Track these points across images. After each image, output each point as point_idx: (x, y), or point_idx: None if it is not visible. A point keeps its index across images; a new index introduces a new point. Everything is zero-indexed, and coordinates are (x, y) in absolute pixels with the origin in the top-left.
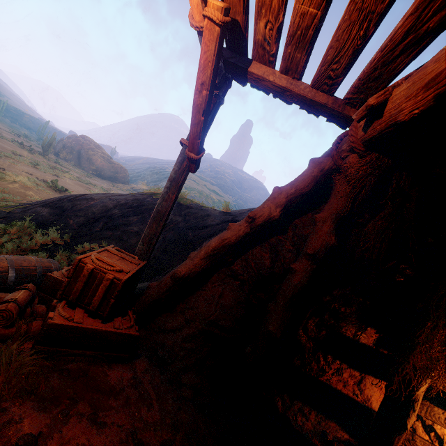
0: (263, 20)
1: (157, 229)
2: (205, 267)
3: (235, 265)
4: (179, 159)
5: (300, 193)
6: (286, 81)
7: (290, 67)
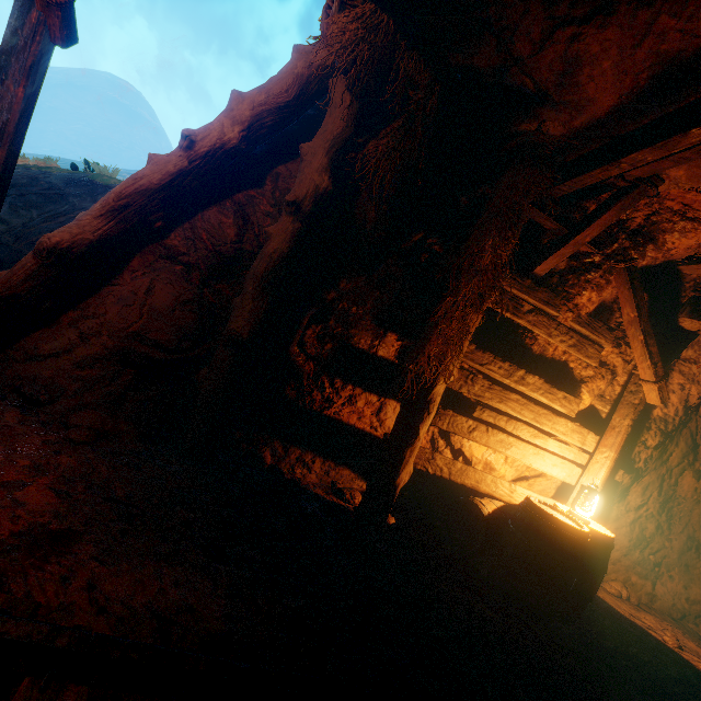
0: None
1: None
2: (106, 235)
3: (173, 238)
4: (18, 3)
5: (276, 104)
6: None
7: None
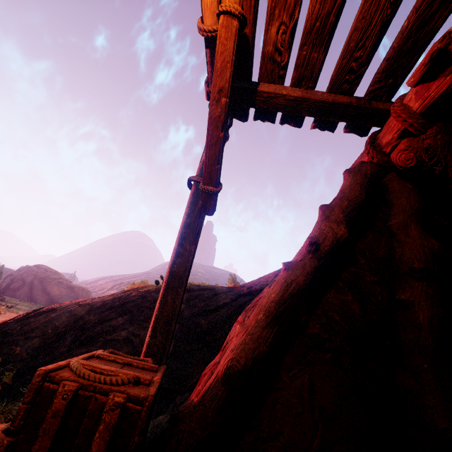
0: (276, 24)
1: (176, 302)
2: (273, 341)
3: (312, 326)
4: (191, 200)
5: (355, 204)
6: (301, 92)
7: (304, 74)
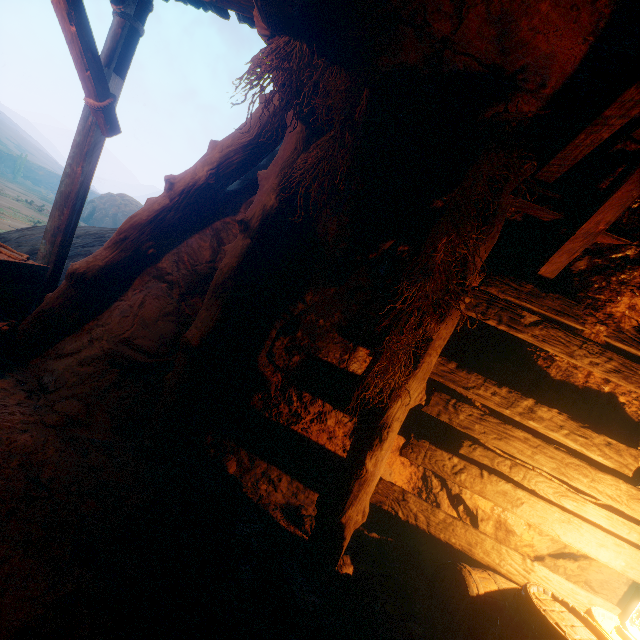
0: None
1: (62, 219)
2: (111, 261)
3: (164, 261)
4: (83, 115)
5: (241, 144)
6: None
7: None
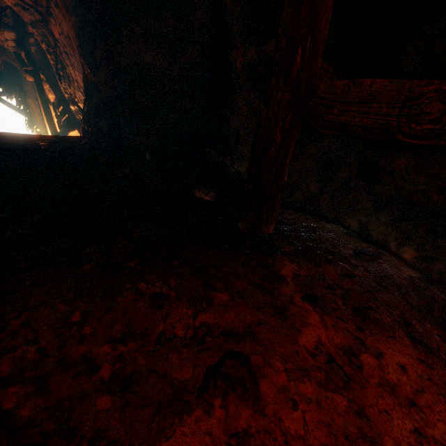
0: None
1: None
2: None
3: None
4: None
5: None
6: None
7: None
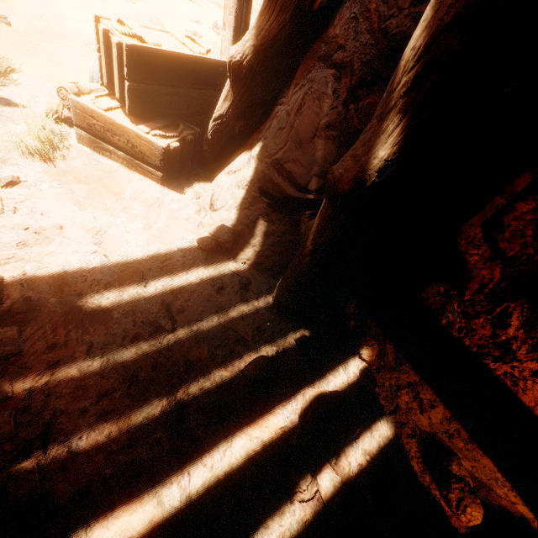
0: None
1: None
2: (267, 36)
3: (336, 23)
4: None
5: None
6: None
7: None
